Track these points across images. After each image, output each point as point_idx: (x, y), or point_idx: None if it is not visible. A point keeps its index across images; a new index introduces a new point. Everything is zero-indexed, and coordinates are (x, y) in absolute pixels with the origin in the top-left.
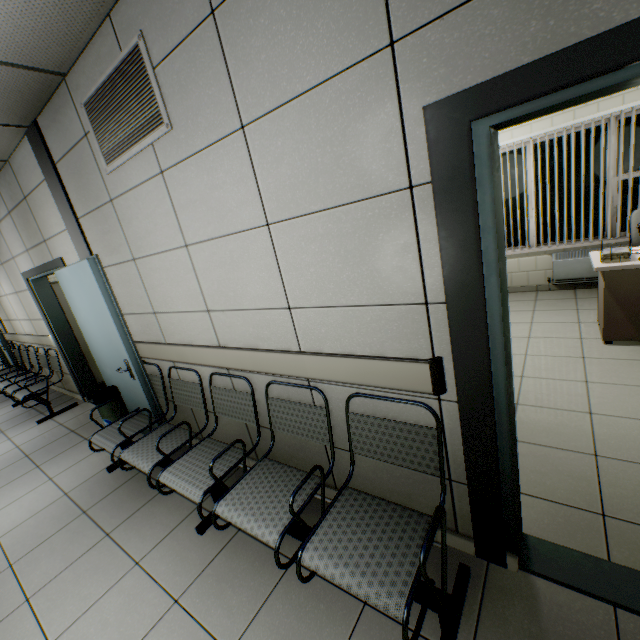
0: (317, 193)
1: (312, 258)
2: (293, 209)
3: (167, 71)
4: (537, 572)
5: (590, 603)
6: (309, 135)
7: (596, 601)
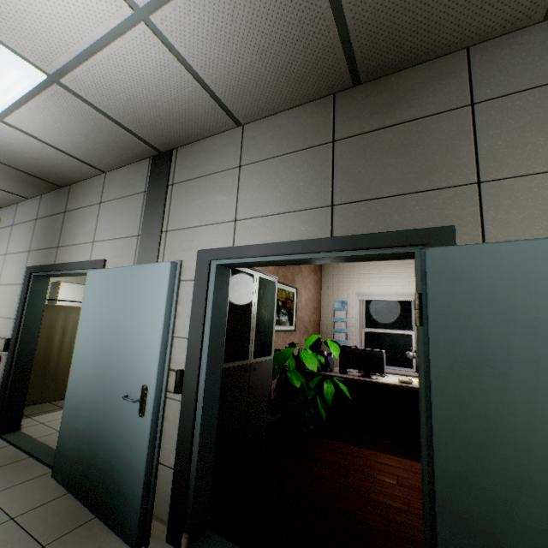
0: (11, 279)
1: (3, 299)
2: (5, 282)
3: (1, 231)
4: (3, 436)
5: (6, 443)
6: (15, 263)
7: (9, 443)
